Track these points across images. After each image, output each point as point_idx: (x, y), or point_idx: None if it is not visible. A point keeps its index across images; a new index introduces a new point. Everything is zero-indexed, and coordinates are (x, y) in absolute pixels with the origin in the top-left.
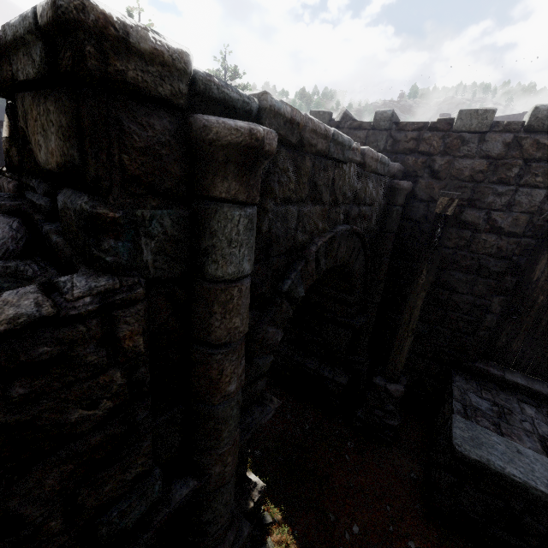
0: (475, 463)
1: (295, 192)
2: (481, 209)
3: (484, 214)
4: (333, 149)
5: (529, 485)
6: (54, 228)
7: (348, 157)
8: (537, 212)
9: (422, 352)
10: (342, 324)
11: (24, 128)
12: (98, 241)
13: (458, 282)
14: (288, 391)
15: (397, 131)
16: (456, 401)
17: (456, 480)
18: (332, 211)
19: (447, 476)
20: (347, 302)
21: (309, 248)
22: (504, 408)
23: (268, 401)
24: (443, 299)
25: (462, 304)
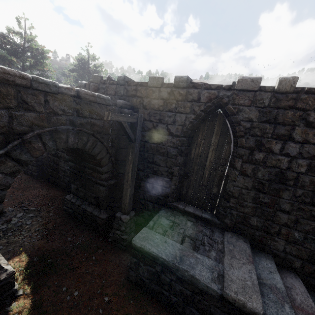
0: (140, 249)
1: (1, 102)
2: (164, 124)
3: (165, 126)
4: (36, 85)
5: (158, 256)
6: None
7: (57, 91)
8: (184, 125)
9: (150, 199)
10: (101, 185)
11: None
12: None
13: (160, 160)
14: (77, 226)
15: (127, 86)
16: (152, 221)
17: (136, 261)
18: (52, 118)
19: (133, 259)
20: (100, 172)
21: (28, 134)
22: (176, 223)
23: (3, 217)
24: (155, 170)
25: (163, 172)
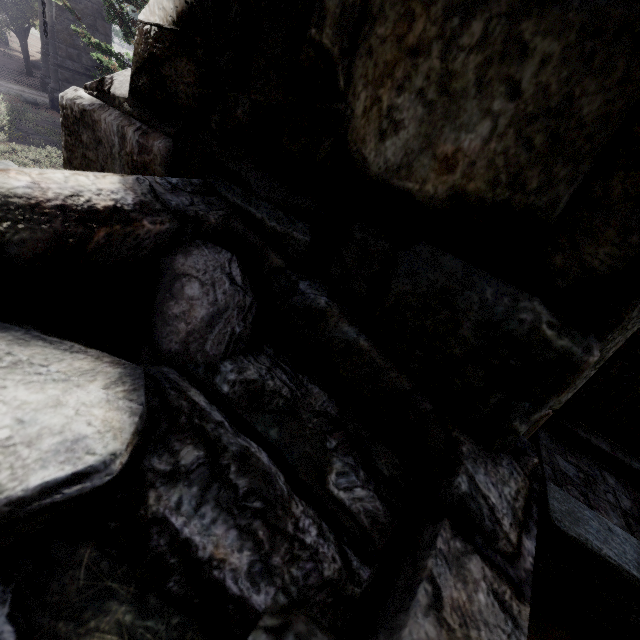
0: (571, 539)
1: None
2: None
3: None
4: None
5: (622, 568)
6: (330, 300)
7: None
8: None
9: None
10: None
11: (331, 49)
12: (535, 407)
13: None
14: None
15: None
16: (546, 464)
17: (539, 548)
18: None
19: None
20: None
21: None
22: (589, 475)
23: None
24: None
25: None
